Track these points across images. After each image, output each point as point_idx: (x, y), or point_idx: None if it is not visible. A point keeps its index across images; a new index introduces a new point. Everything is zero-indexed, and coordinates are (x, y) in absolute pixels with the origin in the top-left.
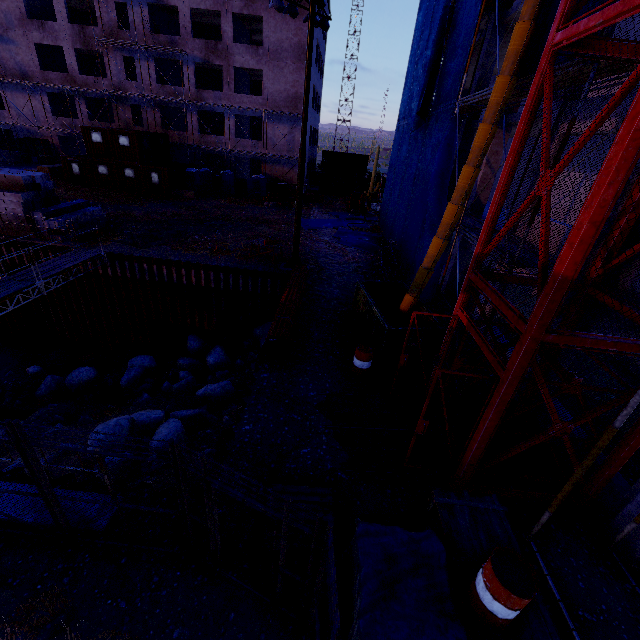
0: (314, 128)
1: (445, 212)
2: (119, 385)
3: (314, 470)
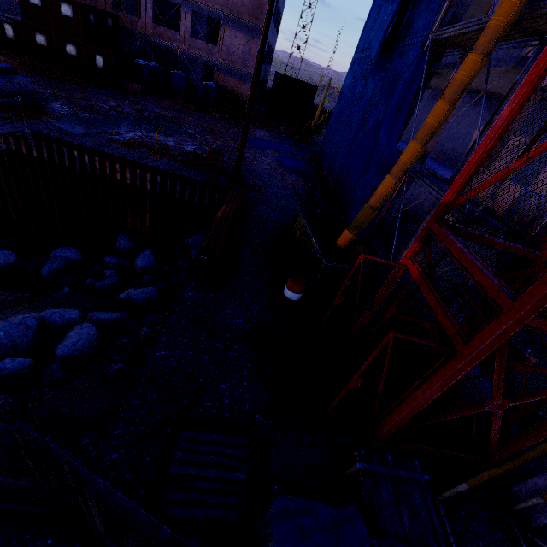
0: (271, 46)
1: (405, 150)
2: (40, 274)
3: (231, 411)
